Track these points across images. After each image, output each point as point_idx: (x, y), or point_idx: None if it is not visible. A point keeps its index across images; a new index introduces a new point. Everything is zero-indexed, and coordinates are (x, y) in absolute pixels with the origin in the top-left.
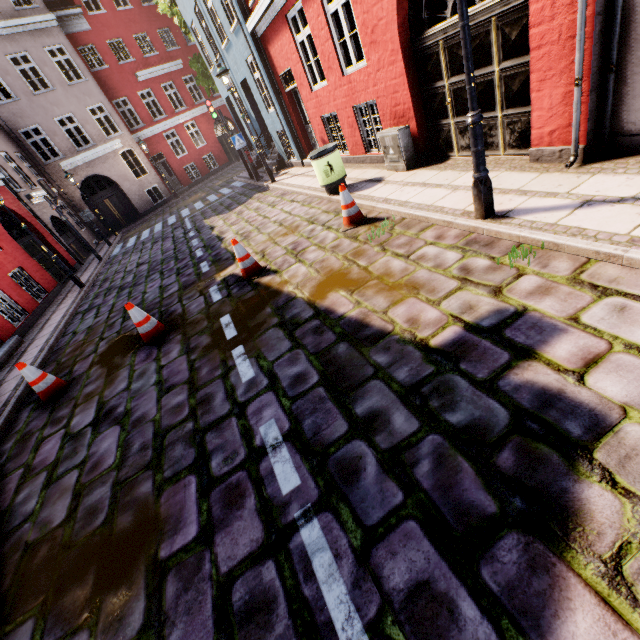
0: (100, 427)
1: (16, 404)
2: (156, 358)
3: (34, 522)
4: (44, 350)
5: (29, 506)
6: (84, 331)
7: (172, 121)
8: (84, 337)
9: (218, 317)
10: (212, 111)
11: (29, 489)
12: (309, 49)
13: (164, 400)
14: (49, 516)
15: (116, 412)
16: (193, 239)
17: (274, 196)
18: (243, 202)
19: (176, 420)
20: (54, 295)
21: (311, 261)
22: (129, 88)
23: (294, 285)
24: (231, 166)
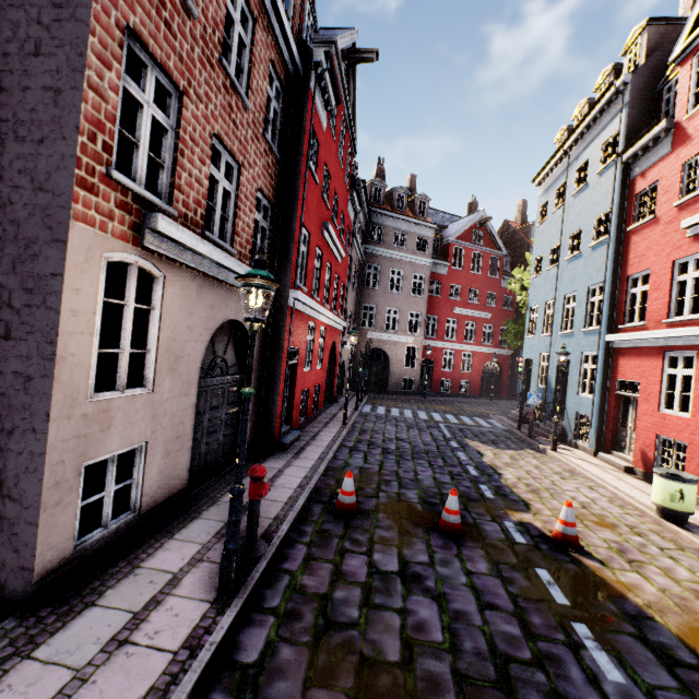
0: (411, 585)
1: (309, 493)
2: (458, 555)
3: (363, 635)
4: (325, 460)
5: (352, 612)
6: (357, 467)
7: (457, 345)
8: (359, 473)
9: (531, 563)
10: (519, 365)
11: (346, 592)
12: (679, 383)
13: (488, 614)
14: (380, 642)
15: (426, 582)
16: (458, 451)
17: (558, 466)
18: (513, 448)
19: (516, 653)
20: (318, 414)
21: (660, 585)
22: (443, 313)
23: (643, 600)
24: (481, 400)
